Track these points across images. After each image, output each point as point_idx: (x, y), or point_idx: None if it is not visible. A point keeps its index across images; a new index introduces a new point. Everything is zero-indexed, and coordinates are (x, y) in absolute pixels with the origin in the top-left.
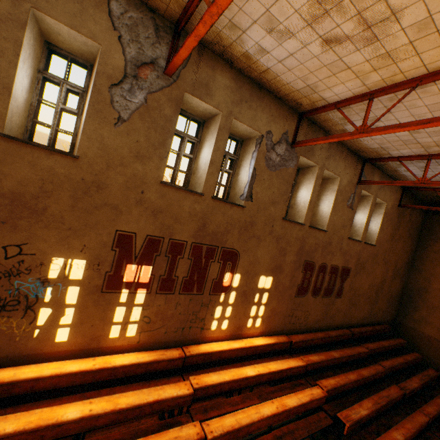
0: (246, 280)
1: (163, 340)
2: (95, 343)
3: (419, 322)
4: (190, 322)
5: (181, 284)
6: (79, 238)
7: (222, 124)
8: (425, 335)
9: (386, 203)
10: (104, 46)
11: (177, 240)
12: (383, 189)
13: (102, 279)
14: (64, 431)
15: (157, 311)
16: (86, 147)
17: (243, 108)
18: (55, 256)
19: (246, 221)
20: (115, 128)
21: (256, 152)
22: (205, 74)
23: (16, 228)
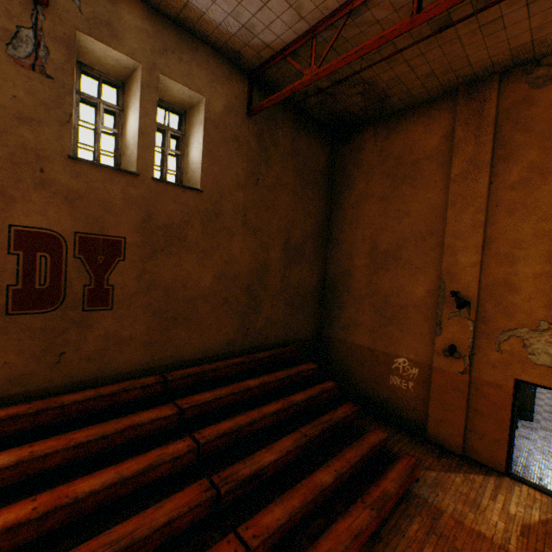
0: None
1: None
2: None
3: (348, 329)
4: None
5: None
6: None
7: None
8: (358, 347)
9: (205, 99)
10: None
11: None
12: (177, 58)
13: None
14: None
15: None
16: None
17: None
18: None
19: None
20: None
21: None
22: None
23: None
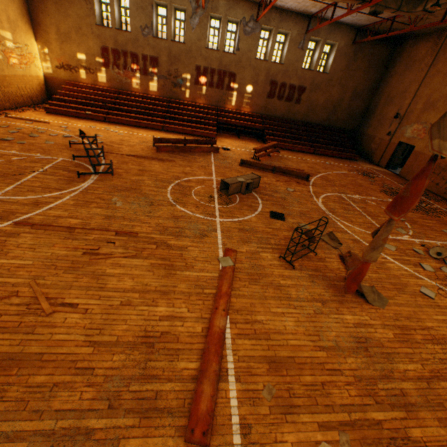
0: (240, 87)
1: (212, 105)
2: (194, 101)
3: (367, 128)
4: (220, 100)
5: (216, 85)
6: (188, 68)
7: (223, 21)
8: (367, 135)
9: (338, 43)
10: (187, 7)
11: (213, 69)
12: (333, 33)
13: (194, 81)
14: (189, 111)
15: (209, 94)
16: (186, 40)
17: (231, 11)
18: (183, 73)
19: (237, 61)
20: (192, 32)
21: (239, 29)
22: (215, 3)
23: (176, 65)
